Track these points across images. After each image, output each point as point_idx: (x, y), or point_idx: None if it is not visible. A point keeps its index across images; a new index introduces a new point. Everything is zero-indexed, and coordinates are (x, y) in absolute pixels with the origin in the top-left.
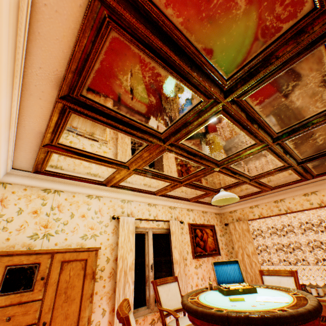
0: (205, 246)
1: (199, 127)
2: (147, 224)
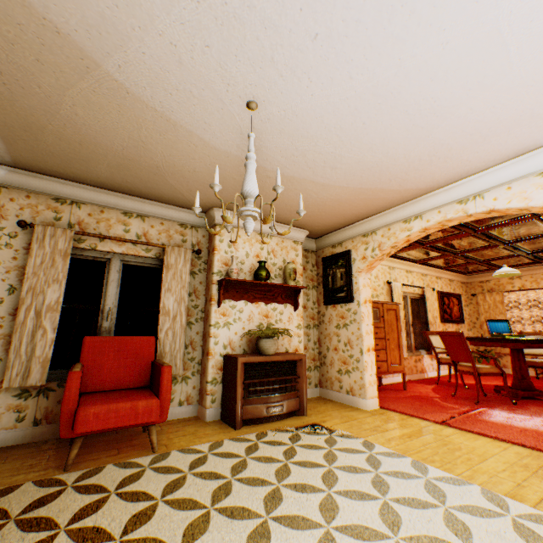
0: (450, 314)
1: (512, 225)
2: (406, 290)
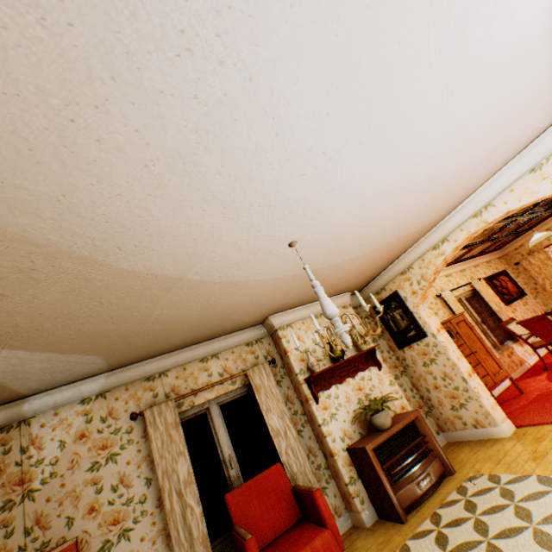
0: (508, 293)
1: None
2: (456, 293)
